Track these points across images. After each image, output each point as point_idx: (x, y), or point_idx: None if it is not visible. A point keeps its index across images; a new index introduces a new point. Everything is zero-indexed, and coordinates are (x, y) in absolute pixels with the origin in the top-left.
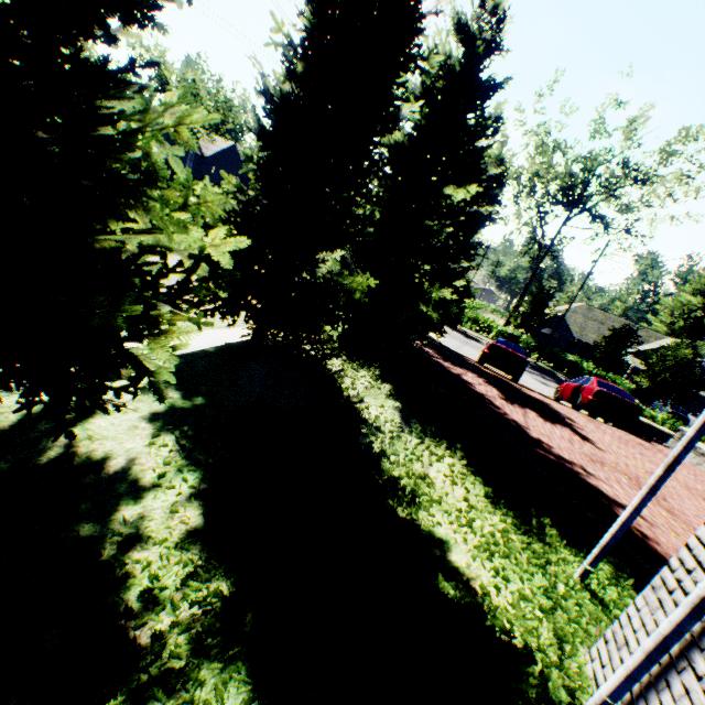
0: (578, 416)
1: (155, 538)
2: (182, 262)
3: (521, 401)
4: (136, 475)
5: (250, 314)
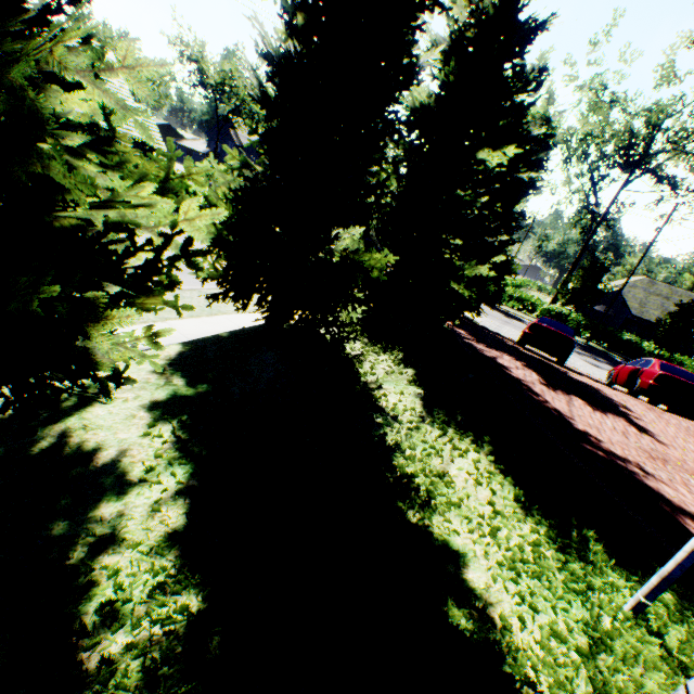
0: (635, 404)
1: (130, 540)
2: (151, 239)
3: (566, 387)
4: (124, 468)
5: (260, 297)
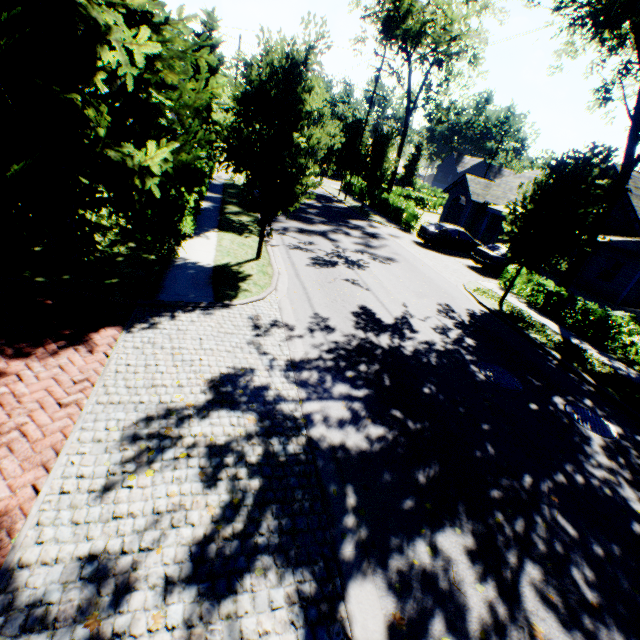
0: None
1: None
2: None
3: None
4: None
5: None
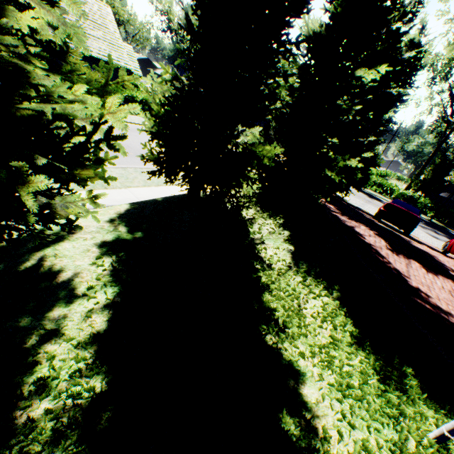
0: None
1: (67, 335)
2: (84, 127)
3: (407, 252)
4: (74, 285)
5: (183, 174)
